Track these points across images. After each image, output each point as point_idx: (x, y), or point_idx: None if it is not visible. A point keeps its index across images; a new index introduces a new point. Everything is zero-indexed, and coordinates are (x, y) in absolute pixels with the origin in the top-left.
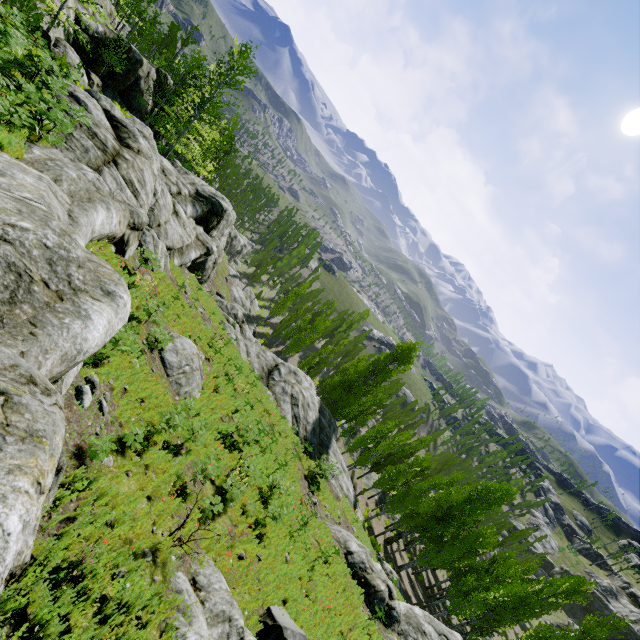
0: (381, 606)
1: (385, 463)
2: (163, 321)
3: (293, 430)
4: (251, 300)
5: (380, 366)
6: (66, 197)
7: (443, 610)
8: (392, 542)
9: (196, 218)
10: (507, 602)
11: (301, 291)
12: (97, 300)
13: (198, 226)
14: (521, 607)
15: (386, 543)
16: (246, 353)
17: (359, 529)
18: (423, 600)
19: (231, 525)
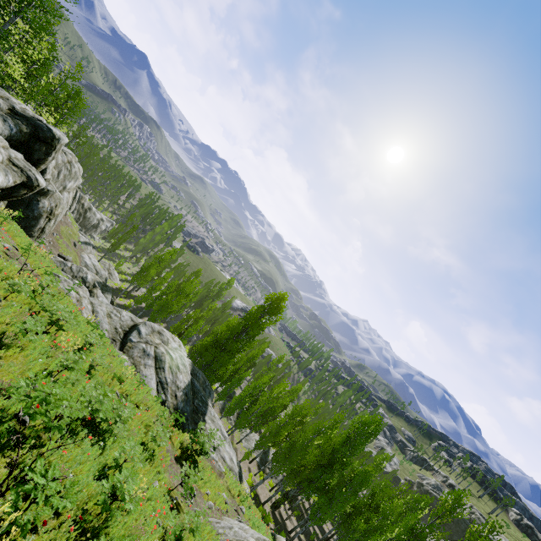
0: None
1: (264, 420)
2: None
3: (157, 398)
4: (110, 272)
5: (252, 319)
6: None
7: None
8: (280, 505)
9: (10, 139)
10: (401, 539)
11: (165, 257)
12: None
13: (14, 150)
14: (414, 540)
15: (274, 508)
16: (91, 312)
17: (249, 506)
18: None
19: None
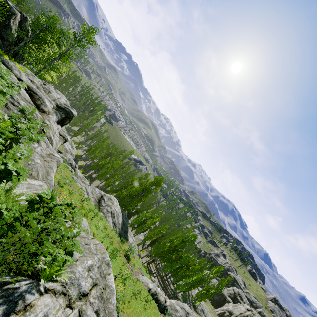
0: (167, 311)
1: (146, 228)
2: (80, 221)
3: (117, 233)
4: (72, 146)
5: (147, 188)
6: (46, 185)
7: (173, 289)
8: (150, 263)
9: (57, 121)
10: (196, 280)
11: (104, 145)
12: (109, 274)
13: (58, 125)
14: (200, 281)
15: (147, 264)
16: (86, 193)
17: (142, 267)
18: (162, 284)
19: (123, 313)
